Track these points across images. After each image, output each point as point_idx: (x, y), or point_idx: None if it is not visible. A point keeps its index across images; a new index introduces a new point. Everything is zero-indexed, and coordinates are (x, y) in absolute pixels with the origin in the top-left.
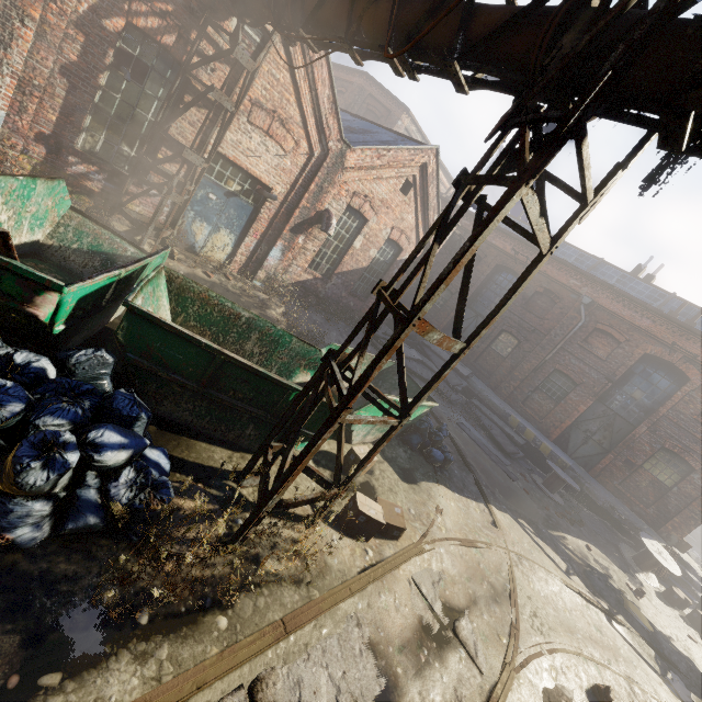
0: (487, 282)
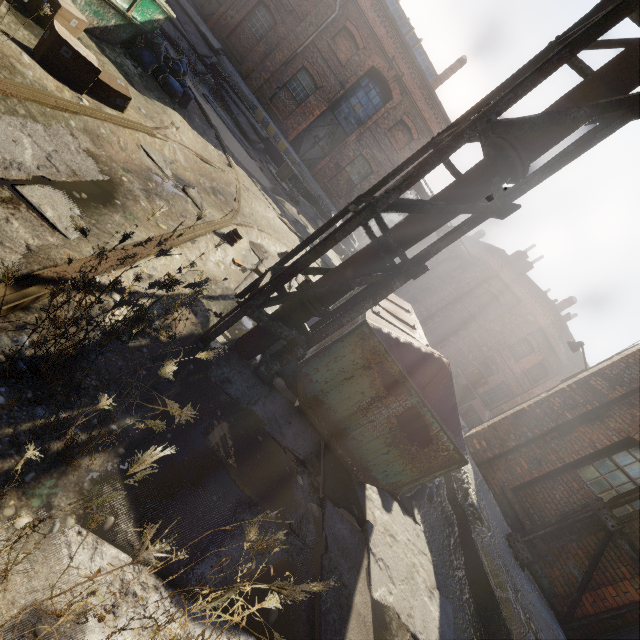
0: None
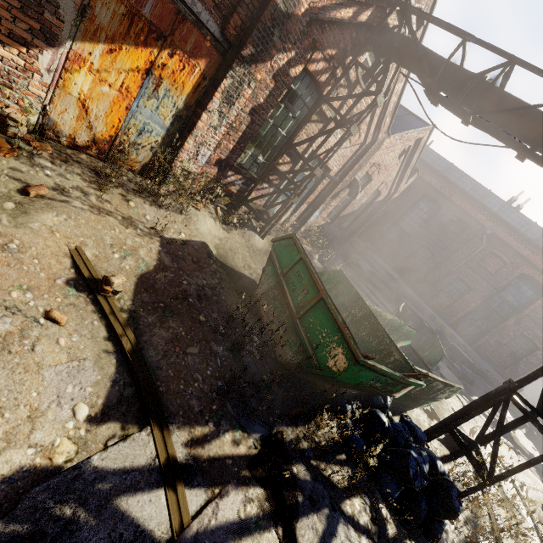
0: (412, 206)
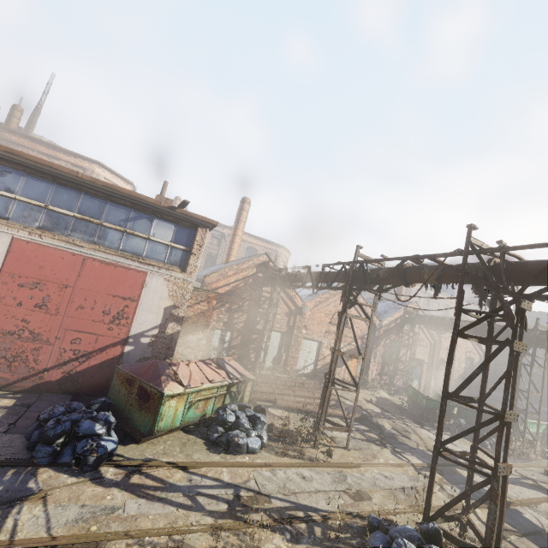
0: None
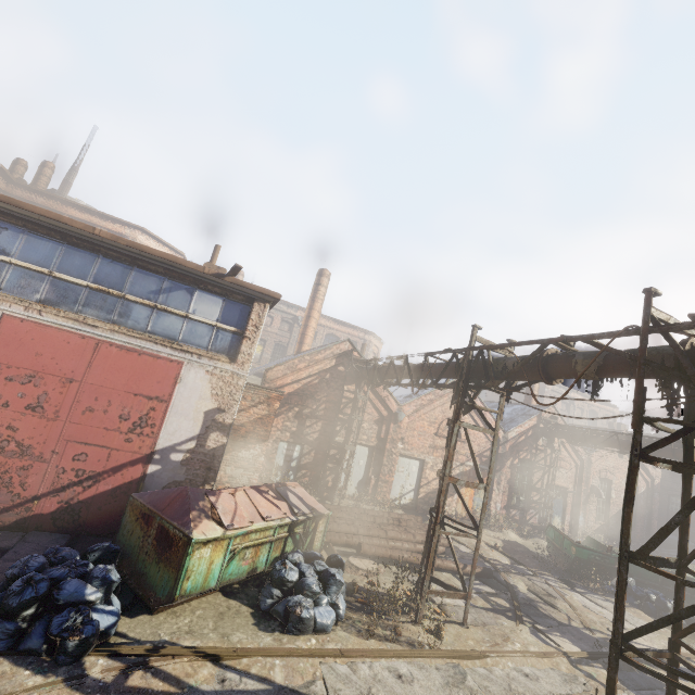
0: None
